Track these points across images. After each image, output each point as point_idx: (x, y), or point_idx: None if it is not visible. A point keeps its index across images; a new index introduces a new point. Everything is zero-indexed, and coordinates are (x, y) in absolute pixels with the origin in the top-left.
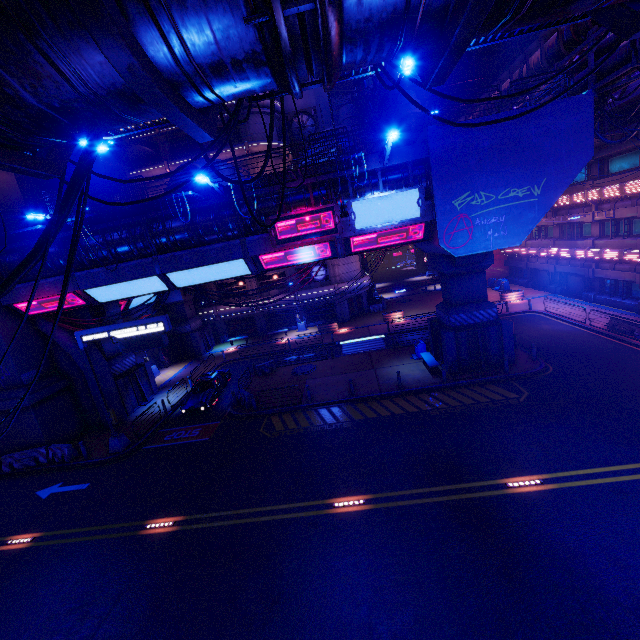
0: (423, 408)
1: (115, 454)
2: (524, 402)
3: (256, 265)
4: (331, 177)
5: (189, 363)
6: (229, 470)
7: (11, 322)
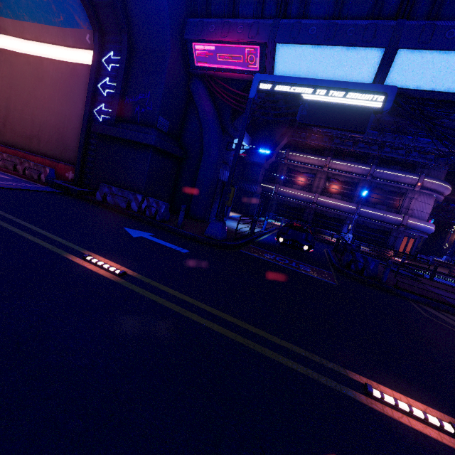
0: None
1: (212, 239)
2: None
3: None
4: None
5: None
6: (449, 356)
7: (179, 61)
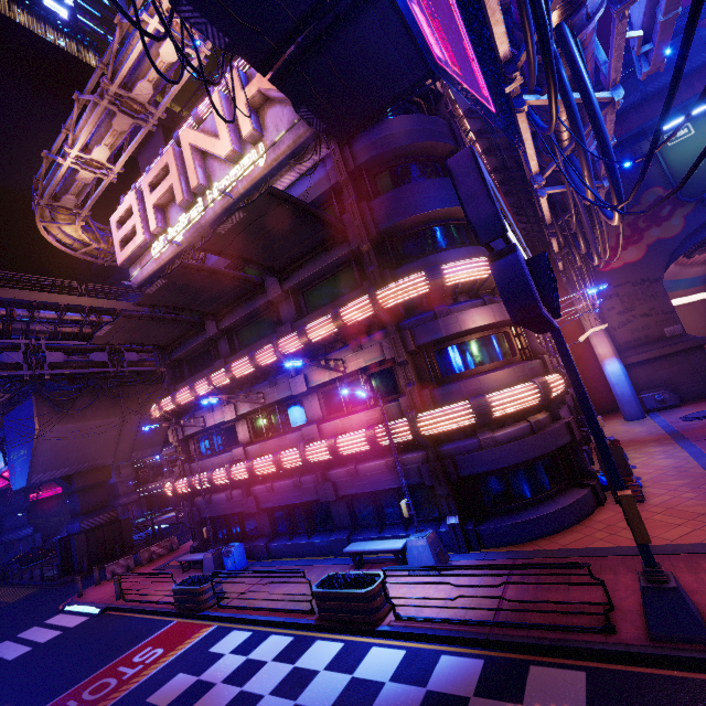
0: None
1: None
2: None
3: None
4: None
5: None
6: None
7: None
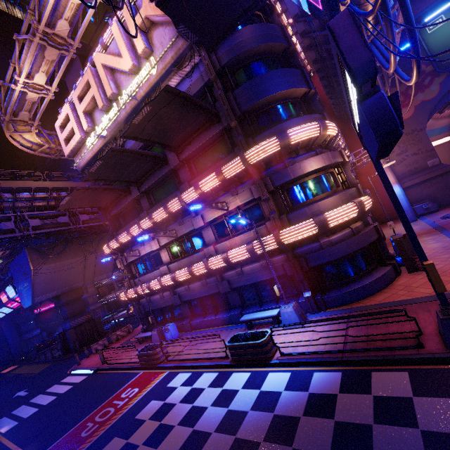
0: (27, 372)
1: None
2: (30, 376)
3: (11, 307)
4: (4, 281)
5: None
6: None
7: None
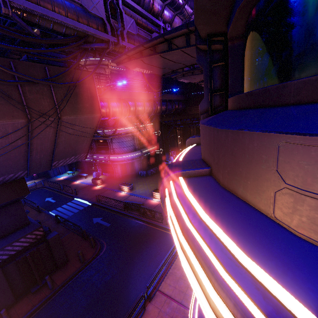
0: None
1: None
2: None
3: None
4: None
5: (40, 181)
6: None
7: None
